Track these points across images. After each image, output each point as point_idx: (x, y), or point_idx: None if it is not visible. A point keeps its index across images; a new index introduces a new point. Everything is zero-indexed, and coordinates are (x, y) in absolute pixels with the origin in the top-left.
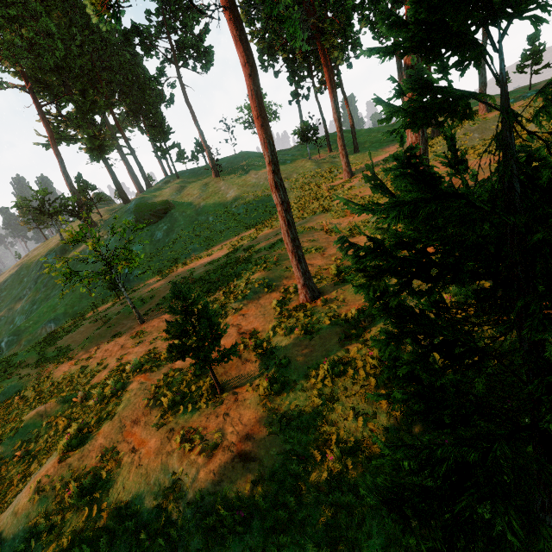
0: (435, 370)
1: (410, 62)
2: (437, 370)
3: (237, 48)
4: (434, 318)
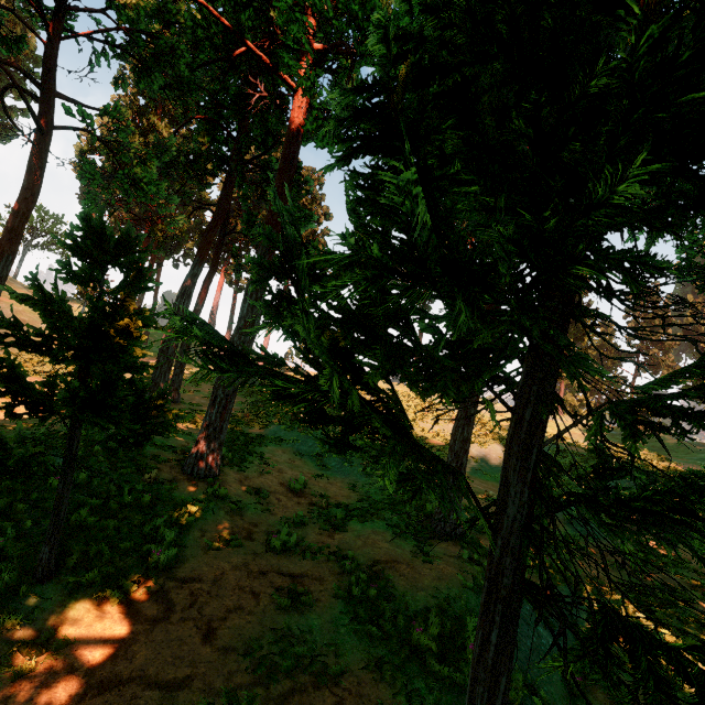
0: (16, 415)
1: (186, 287)
2: (18, 415)
3: (27, 174)
4: (39, 391)
